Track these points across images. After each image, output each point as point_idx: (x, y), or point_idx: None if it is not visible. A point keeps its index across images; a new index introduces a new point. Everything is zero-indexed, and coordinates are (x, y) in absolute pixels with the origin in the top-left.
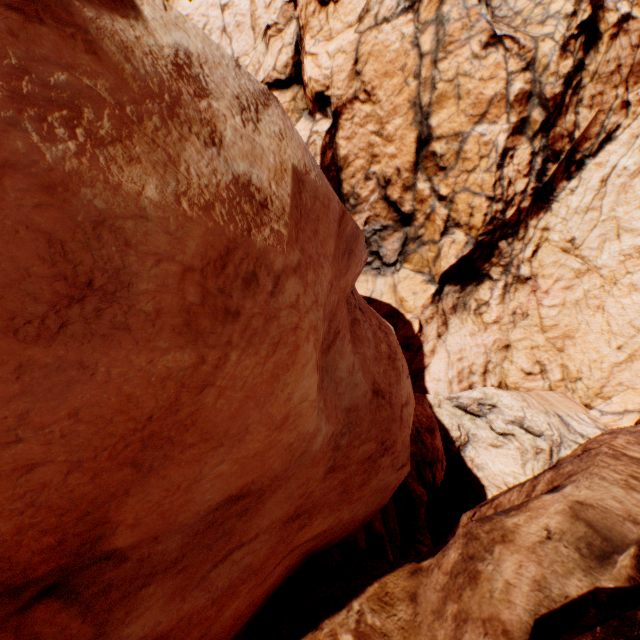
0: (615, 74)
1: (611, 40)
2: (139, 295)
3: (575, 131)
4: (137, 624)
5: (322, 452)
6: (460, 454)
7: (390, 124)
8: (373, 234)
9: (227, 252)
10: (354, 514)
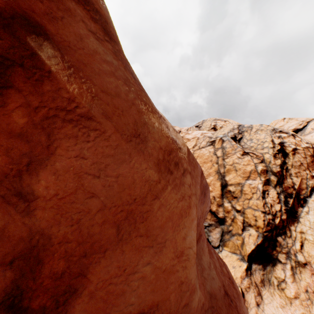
0: (301, 166)
1: (293, 155)
2: (148, 146)
3: (294, 185)
4: None
5: None
6: None
7: (208, 179)
8: (204, 228)
9: (171, 151)
10: None
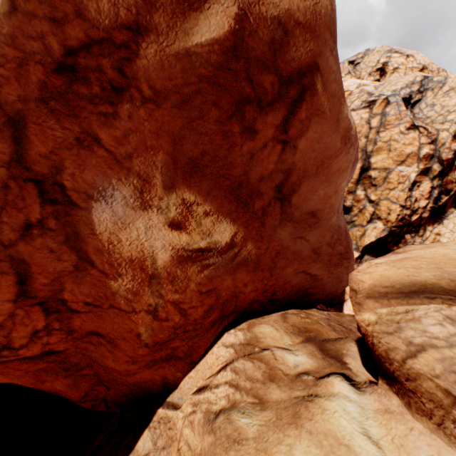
0: None
1: None
2: (340, 127)
3: None
4: (283, 233)
5: (331, 228)
6: None
7: None
8: None
9: (348, 130)
10: (327, 282)
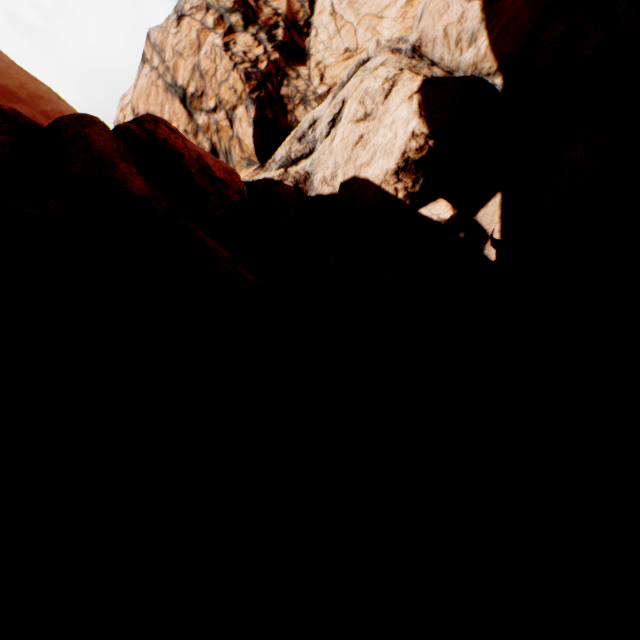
0: None
1: None
2: None
3: (278, 12)
4: None
5: None
6: (312, 197)
7: (165, 115)
8: None
9: None
10: None
